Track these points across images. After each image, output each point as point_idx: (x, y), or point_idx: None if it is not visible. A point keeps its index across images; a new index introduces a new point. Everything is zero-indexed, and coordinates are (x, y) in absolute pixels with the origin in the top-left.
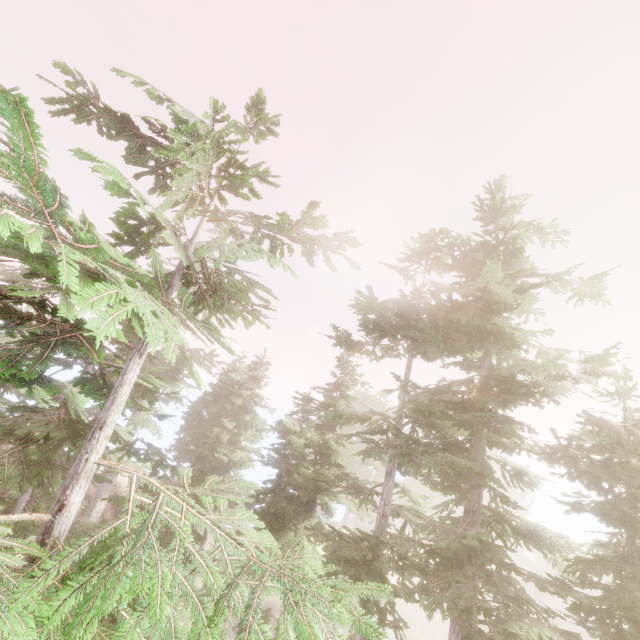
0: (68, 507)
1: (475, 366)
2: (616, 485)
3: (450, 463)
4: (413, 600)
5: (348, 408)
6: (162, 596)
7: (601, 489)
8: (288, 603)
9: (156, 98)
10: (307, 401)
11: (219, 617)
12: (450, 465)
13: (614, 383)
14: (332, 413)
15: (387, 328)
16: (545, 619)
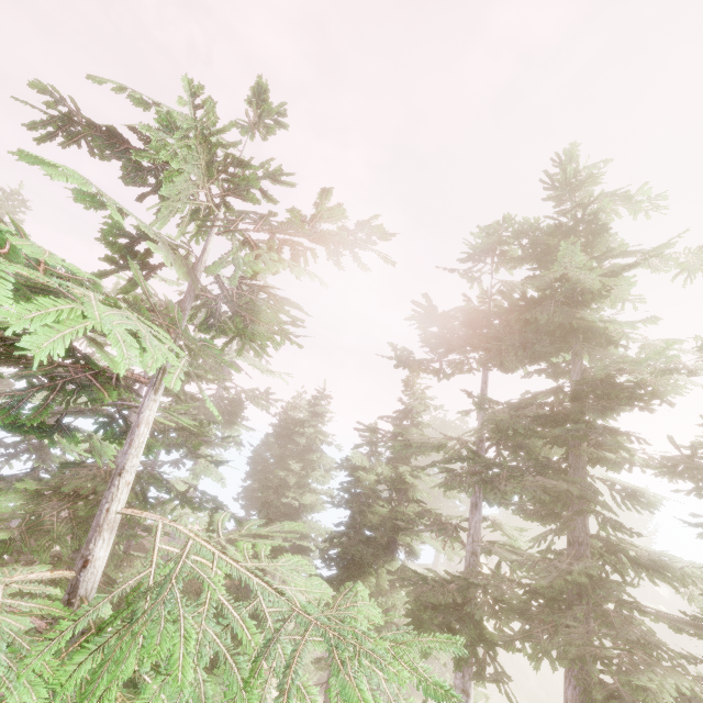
0: (93, 563)
1: (563, 372)
2: None
3: (543, 487)
4: (514, 649)
5: (421, 436)
6: (185, 658)
7: None
8: (333, 661)
9: (142, 103)
10: (371, 432)
11: (255, 680)
12: (543, 490)
13: None
14: (400, 442)
15: (453, 340)
16: (683, 667)
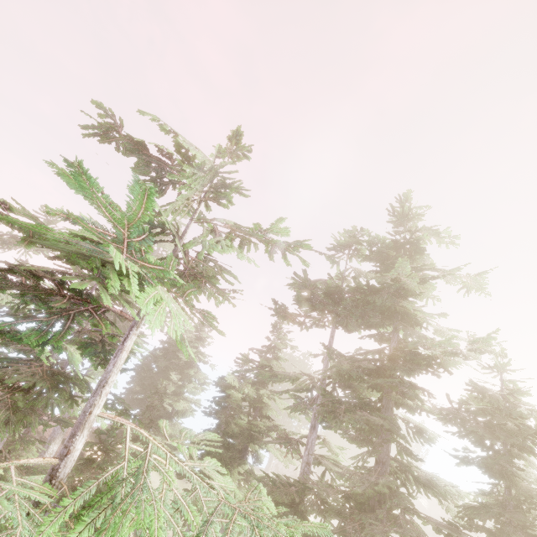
0: (73, 452)
1: (386, 339)
2: (496, 443)
3: (365, 420)
4: None
5: (279, 368)
6: (158, 530)
7: (484, 446)
8: None
9: (165, 130)
10: (248, 362)
11: None
12: (366, 422)
13: (493, 358)
14: (269, 373)
15: (316, 304)
16: None
